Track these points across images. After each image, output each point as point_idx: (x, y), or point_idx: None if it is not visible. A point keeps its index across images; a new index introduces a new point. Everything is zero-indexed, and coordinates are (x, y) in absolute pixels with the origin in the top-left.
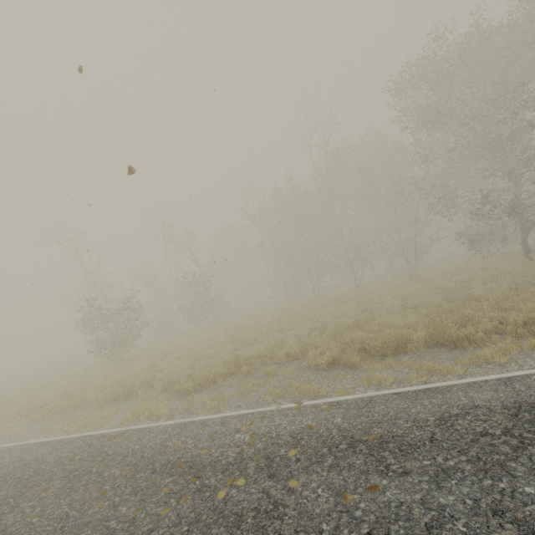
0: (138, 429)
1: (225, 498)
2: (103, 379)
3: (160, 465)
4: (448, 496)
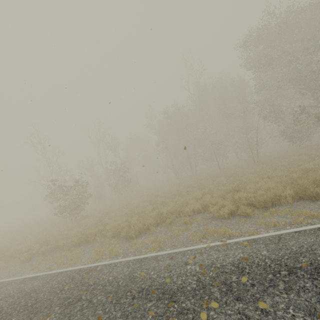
0: (105, 264)
1: (208, 319)
2: (67, 231)
3: (137, 292)
4: None
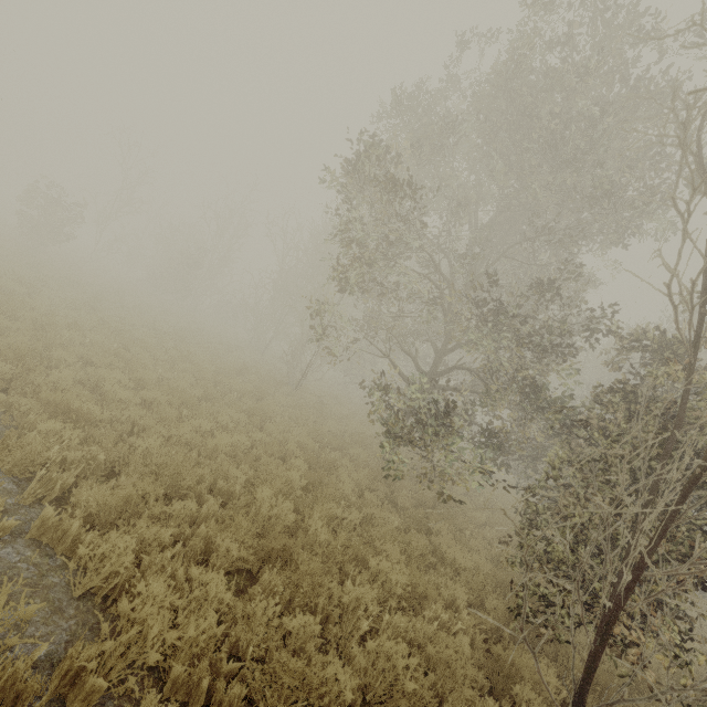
0: None
1: None
2: None
3: None
4: None
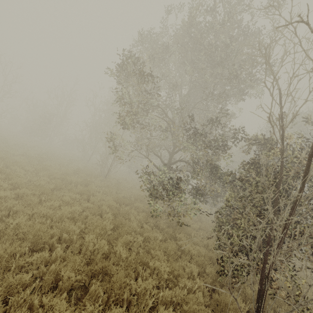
0: None
1: None
2: None
3: None
4: None
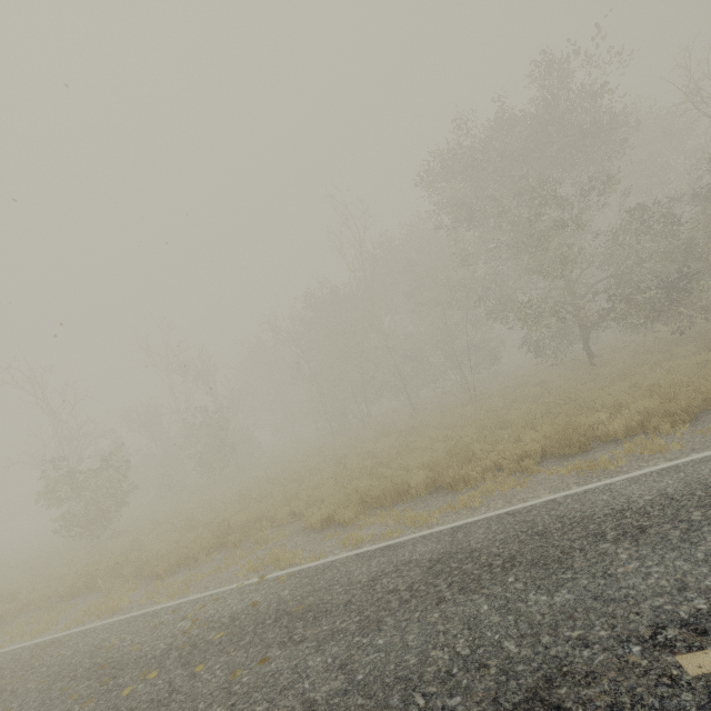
0: (81, 631)
1: (129, 694)
2: (65, 570)
3: (84, 670)
4: (318, 658)
